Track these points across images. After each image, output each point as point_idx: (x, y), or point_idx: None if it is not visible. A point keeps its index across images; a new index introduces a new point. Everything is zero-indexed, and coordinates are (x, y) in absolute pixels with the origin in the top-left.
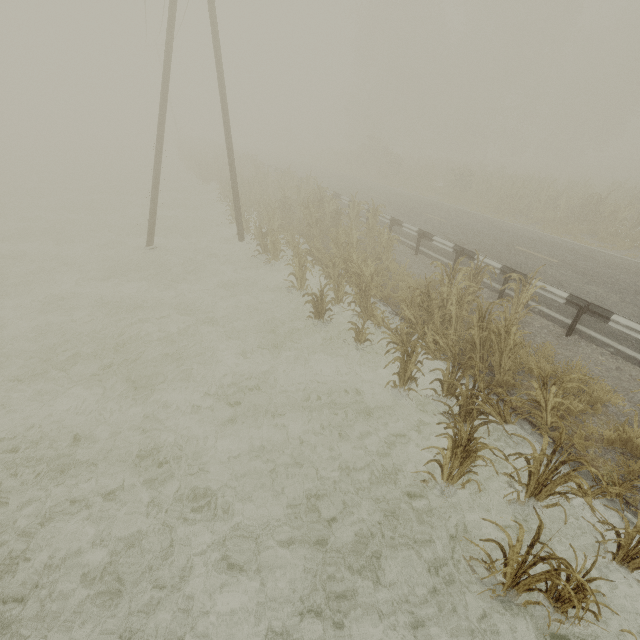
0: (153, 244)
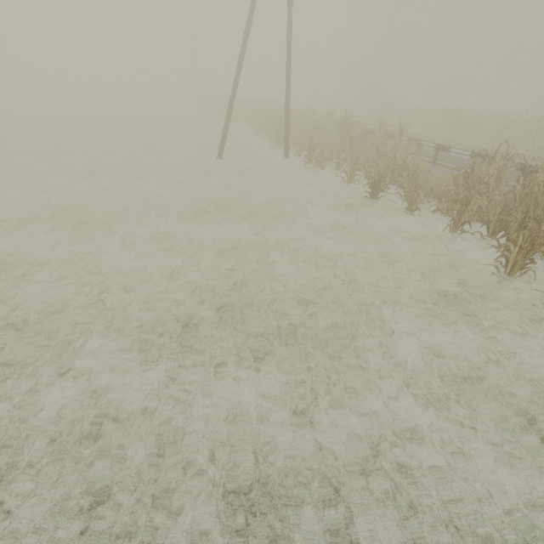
0: (222, 157)
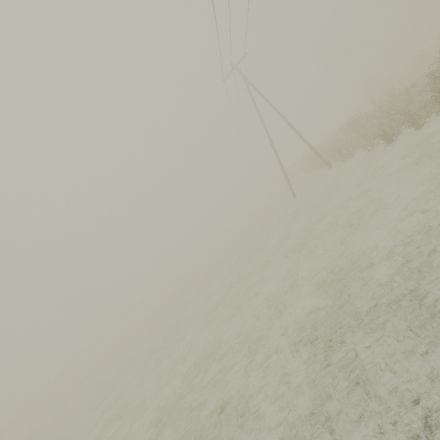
0: (295, 196)
